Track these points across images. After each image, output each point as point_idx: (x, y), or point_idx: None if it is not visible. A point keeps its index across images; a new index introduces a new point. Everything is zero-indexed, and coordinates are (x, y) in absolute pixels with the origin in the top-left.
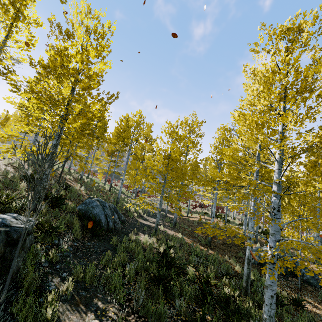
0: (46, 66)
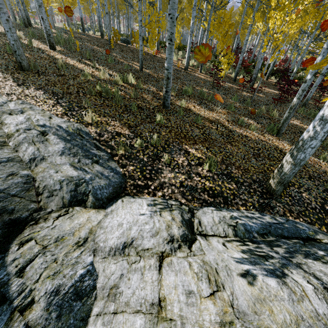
0: None
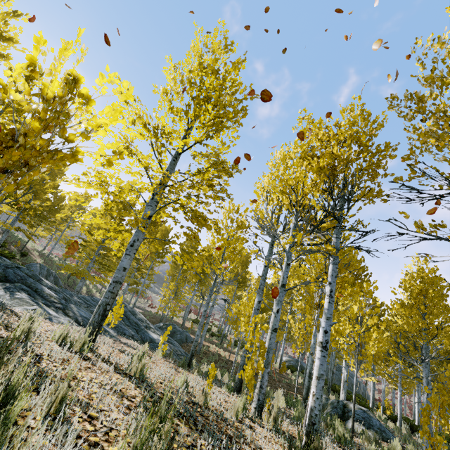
0: None
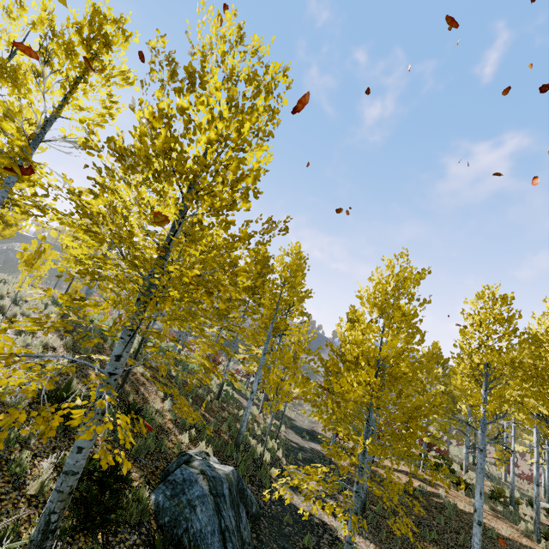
0: (125, 150)
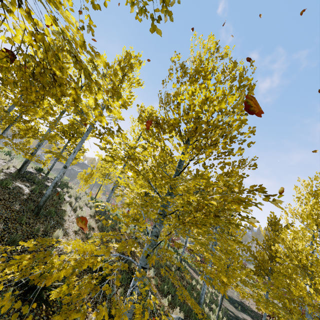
0: (164, 120)
